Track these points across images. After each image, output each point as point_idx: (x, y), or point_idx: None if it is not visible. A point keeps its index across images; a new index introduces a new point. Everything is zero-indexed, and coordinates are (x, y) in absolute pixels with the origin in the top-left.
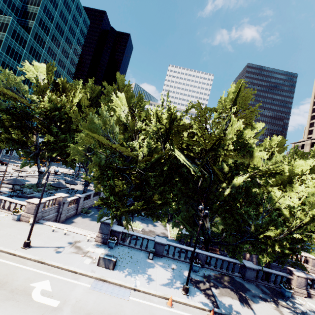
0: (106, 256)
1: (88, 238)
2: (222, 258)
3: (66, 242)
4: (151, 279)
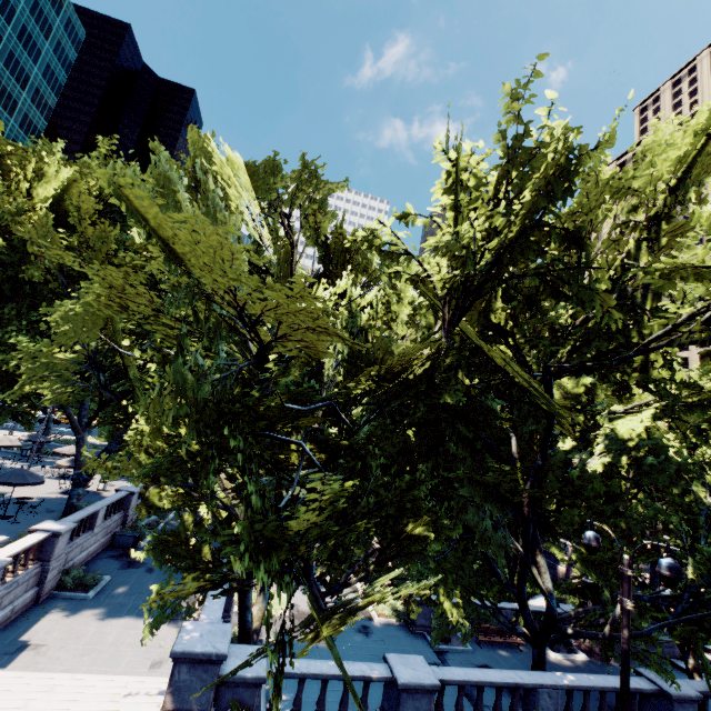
0: None
1: None
2: (604, 686)
3: None
4: None
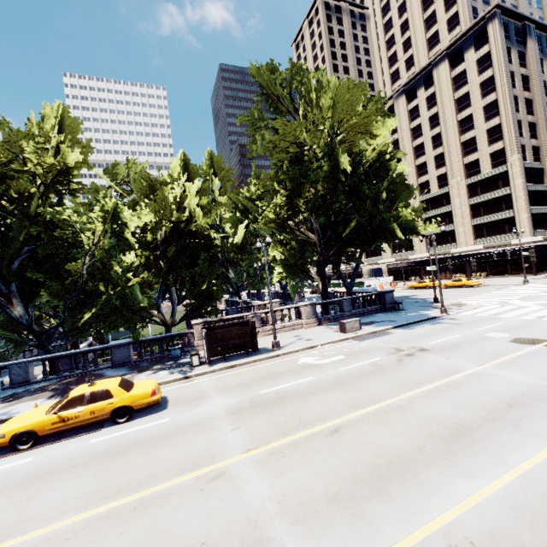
0: None
1: None
2: (63, 354)
3: None
4: None
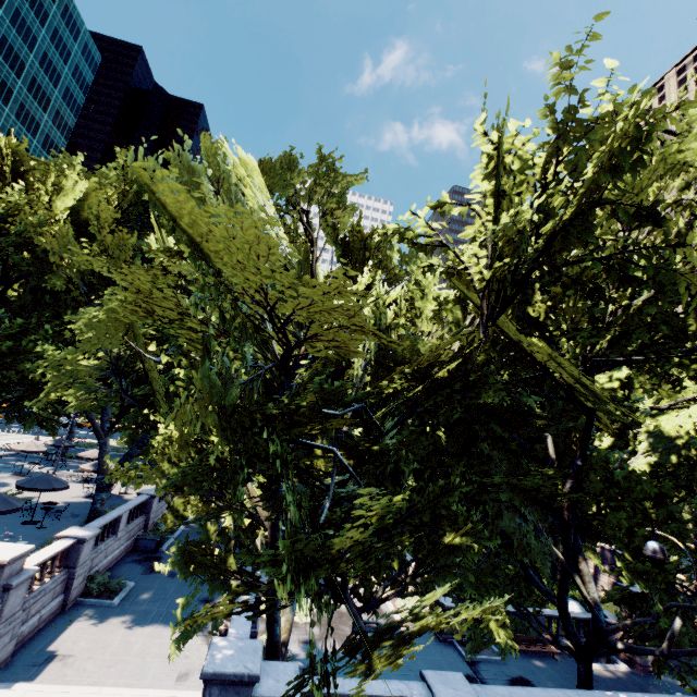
0: None
1: None
2: None
3: None
4: None
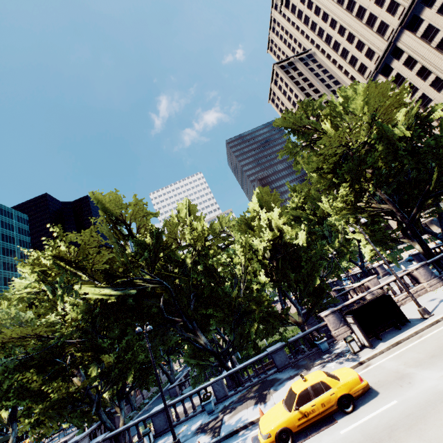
0: None
1: None
2: (240, 367)
3: None
4: None
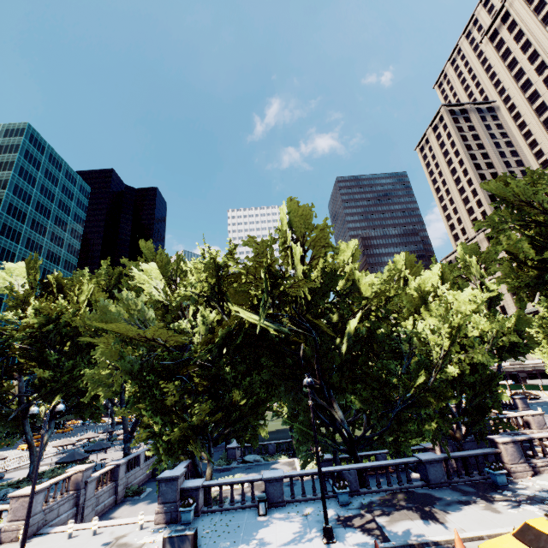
0: (176, 531)
1: (140, 522)
2: (382, 464)
3: (98, 546)
4: (267, 543)
